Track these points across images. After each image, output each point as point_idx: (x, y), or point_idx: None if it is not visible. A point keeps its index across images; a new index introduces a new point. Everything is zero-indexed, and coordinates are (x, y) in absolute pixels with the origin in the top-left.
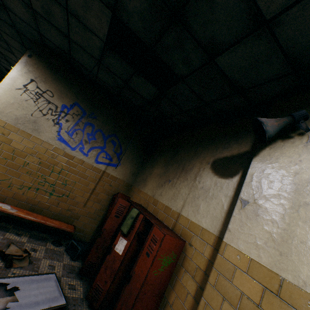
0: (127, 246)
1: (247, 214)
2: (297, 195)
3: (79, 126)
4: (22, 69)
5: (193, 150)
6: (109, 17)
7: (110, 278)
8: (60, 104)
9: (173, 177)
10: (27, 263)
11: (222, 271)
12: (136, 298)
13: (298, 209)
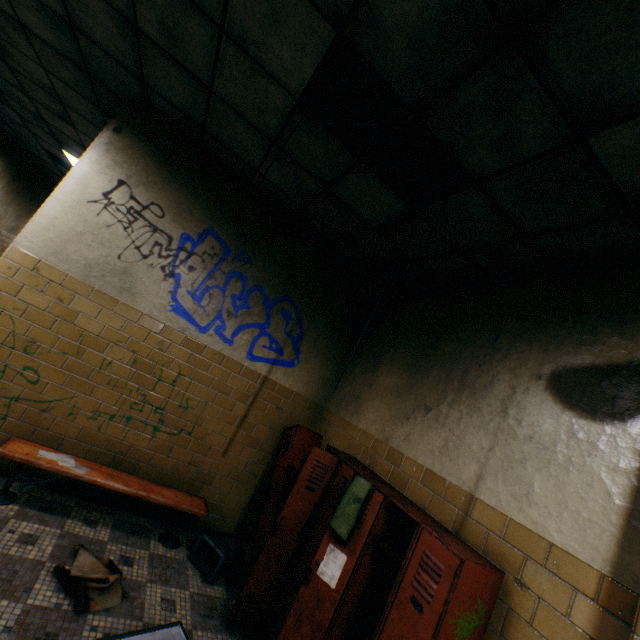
0: (349, 569)
1: None
2: None
3: (216, 280)
4: (100, 159)
5: (486, 341)
6: (326, 43)
7: None
8: (178, 234)
9: (435, 399)
10: (119, 597)
11: None
12: None
13: None
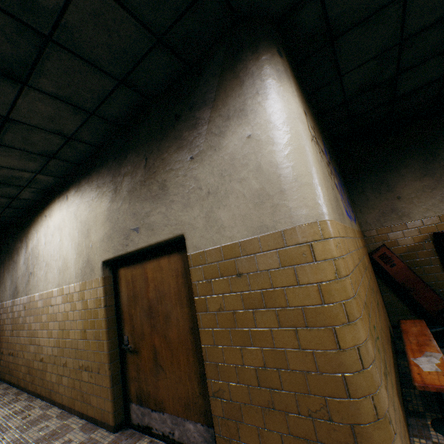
0: None
1: None
2: None
3: (336, 178)
4: (292, 90)
5: None
6: None
7: None
8: (323, 150)
9: None
10: None
11: None
12: None
13: None
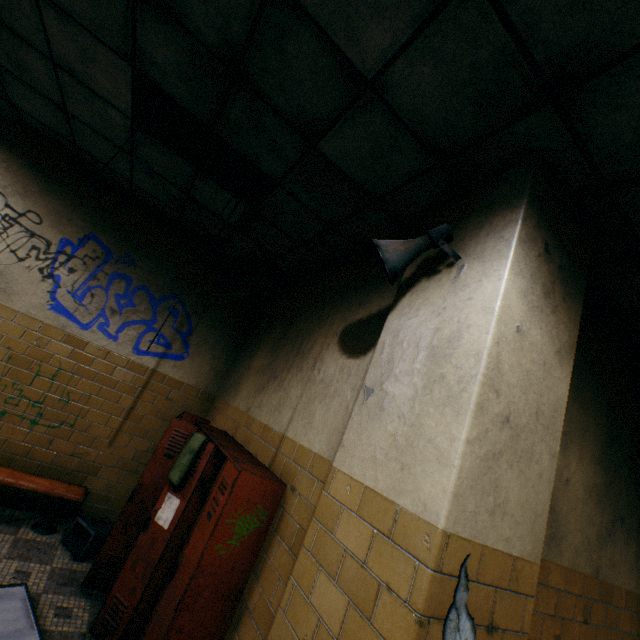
0: (180, 511)
1: (370, 411)
2: (434, 365)
3: (99, 281)
4: None
5: (318, 315)
6: (129, 75)
7: (142, 581)
8: (57, 239)
9: (282, 368)
10: None
11: (324, 520)
12: (179, 603)
13: (432, 388)
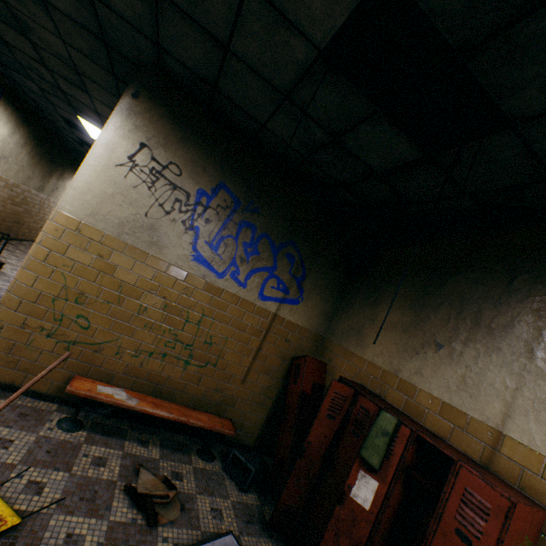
0: (381, 494)
1: None
2: None
3: (229, 230)
4: (123, 124)
5: (501, 282)
6: None
7: None
8: (194, 190)
9: (446, 337)
10: (178, 510)
11: None
12: None
13: None
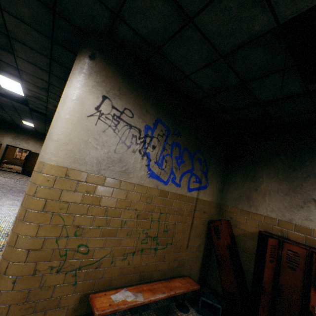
0: None
1: None
2: None
3: (166, 150)
4: (86, 81)
5: None
6: None
7: None
8: (142, 126)
9: None
10: None
11: None
12: None
13: None
